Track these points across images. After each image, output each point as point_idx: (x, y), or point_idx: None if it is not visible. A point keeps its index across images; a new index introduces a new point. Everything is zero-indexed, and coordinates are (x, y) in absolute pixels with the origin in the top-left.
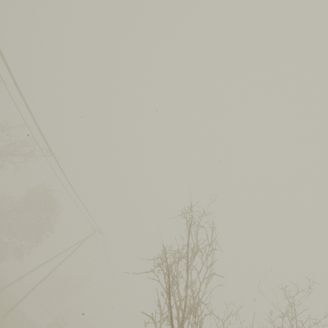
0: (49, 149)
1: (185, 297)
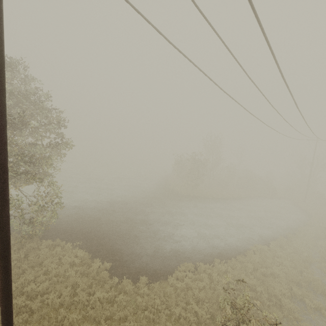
0: None
1: None
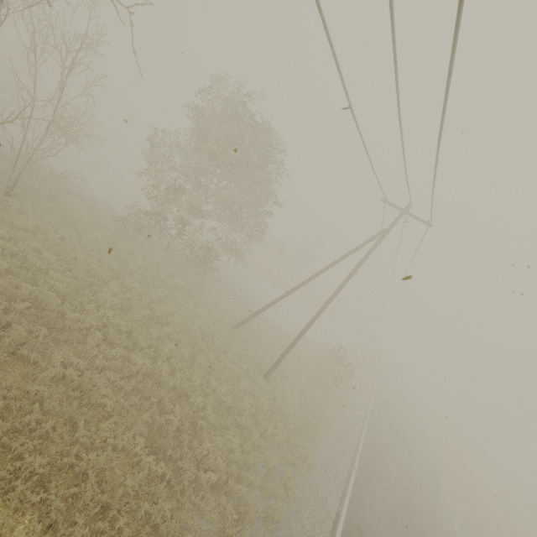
0: None
1: None
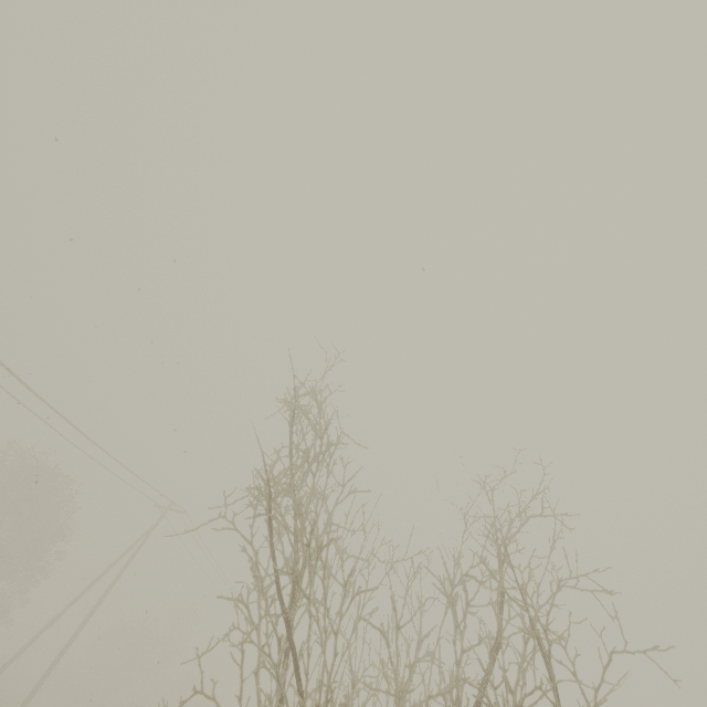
0: None
1: (294, 543)
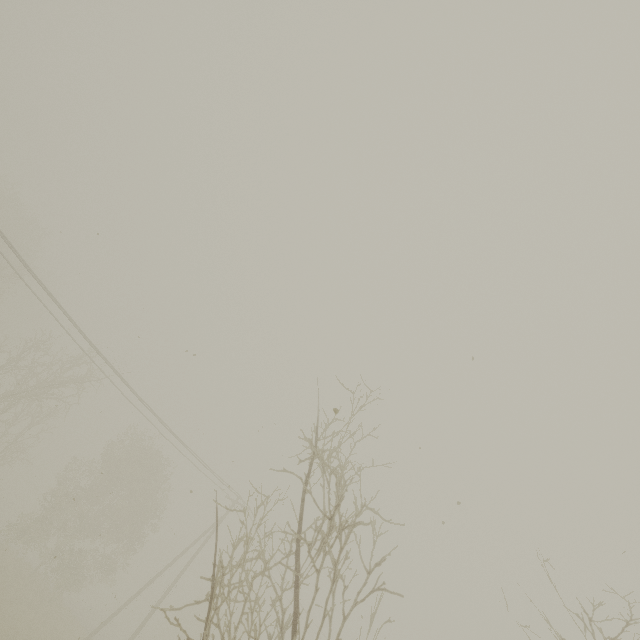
0: (109, 363)
1: None
